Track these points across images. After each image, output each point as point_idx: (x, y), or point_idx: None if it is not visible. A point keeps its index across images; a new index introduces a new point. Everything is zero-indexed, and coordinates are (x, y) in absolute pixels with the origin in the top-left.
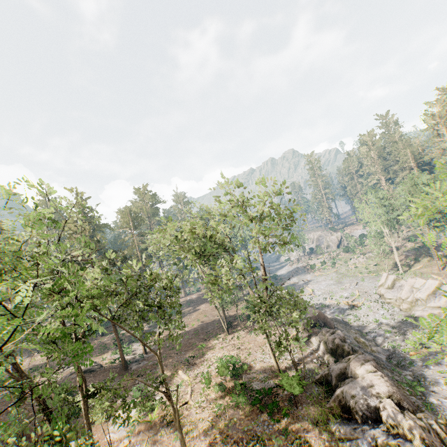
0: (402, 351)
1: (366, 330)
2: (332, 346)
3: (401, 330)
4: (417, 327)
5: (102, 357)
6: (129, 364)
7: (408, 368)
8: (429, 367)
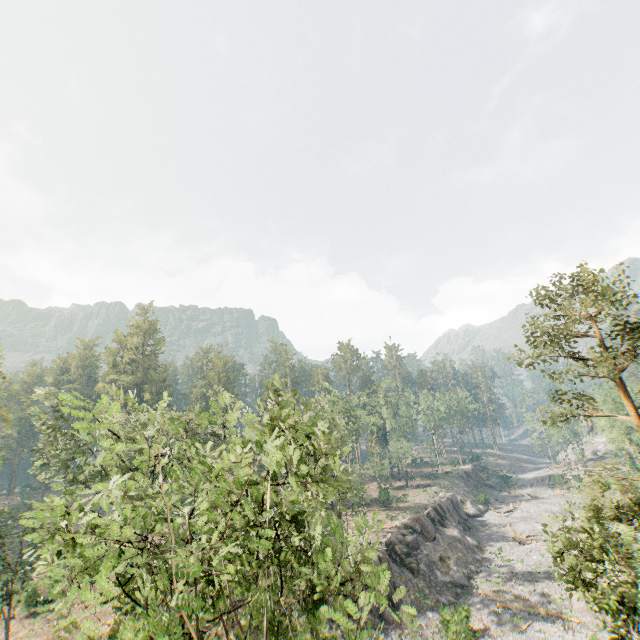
0: (480, 588)
1: (486, 563)
2: (387, 541)
3: (515, 577)
4: (534, 581)
5: None
6: None
7: (462, 599)
8: (477, 605)
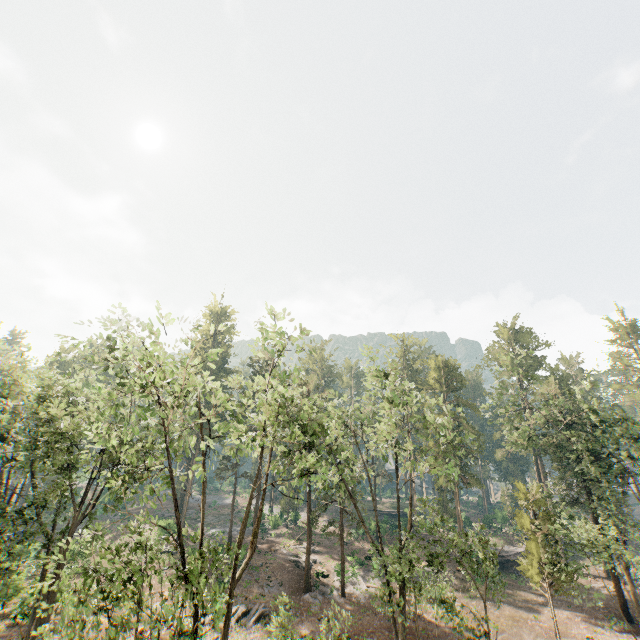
0: None
1: None
2: None
3: None
4: None
5: (329, 562)
6: (316, 588)
7: None
8: None
